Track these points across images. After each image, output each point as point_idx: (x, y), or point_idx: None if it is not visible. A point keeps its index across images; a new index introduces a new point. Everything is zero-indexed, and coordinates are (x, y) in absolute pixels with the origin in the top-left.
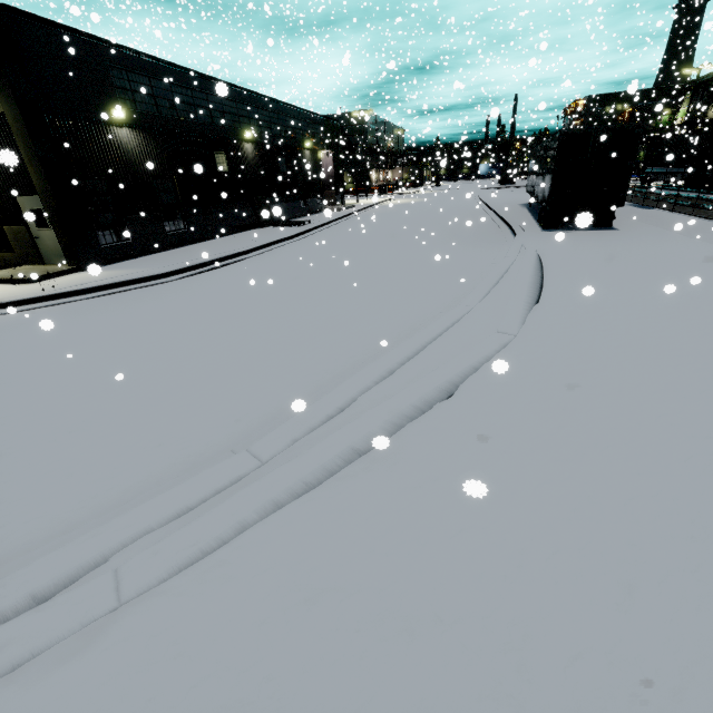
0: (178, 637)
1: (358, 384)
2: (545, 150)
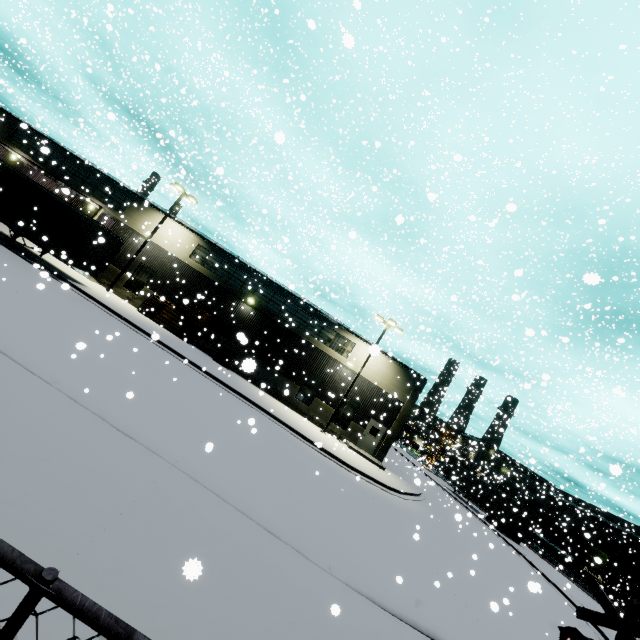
0: None
1: None
2: (491, 489)
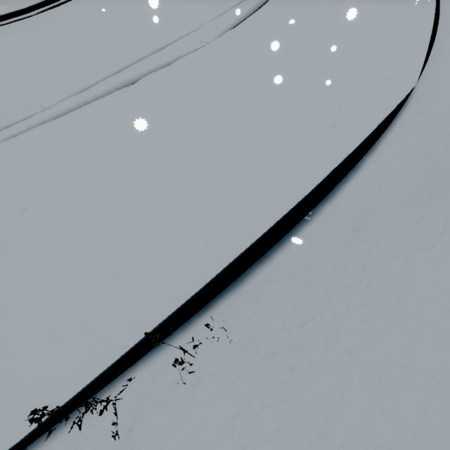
0: (1, 154)
1: (103, 74)
2: None
